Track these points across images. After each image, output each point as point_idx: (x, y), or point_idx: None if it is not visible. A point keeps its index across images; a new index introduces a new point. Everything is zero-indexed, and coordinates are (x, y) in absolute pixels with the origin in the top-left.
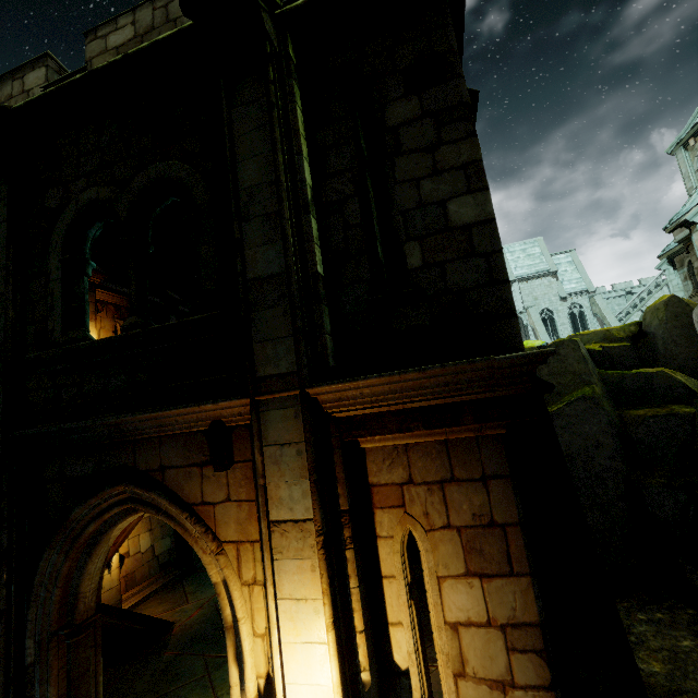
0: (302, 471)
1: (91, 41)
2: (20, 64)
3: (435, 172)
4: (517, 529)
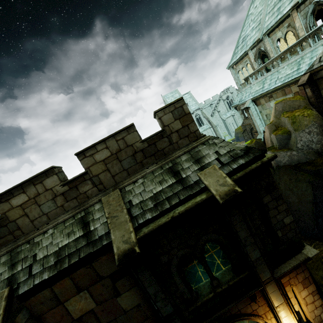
0: (279, 294)
1: (82, 158)
2: (34, 176)
3: (279, 213)
4: (310, 276)
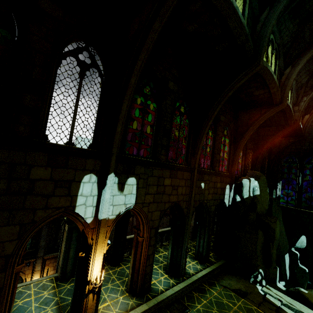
0: (41, 265)
1: None
2: None
3: None
4: None
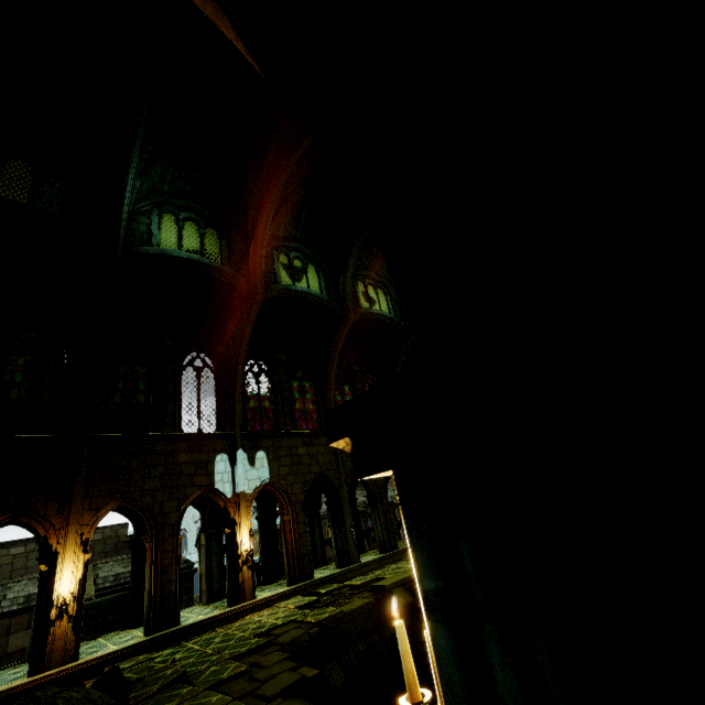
0: None
1: None
2: None
3: None
4: None
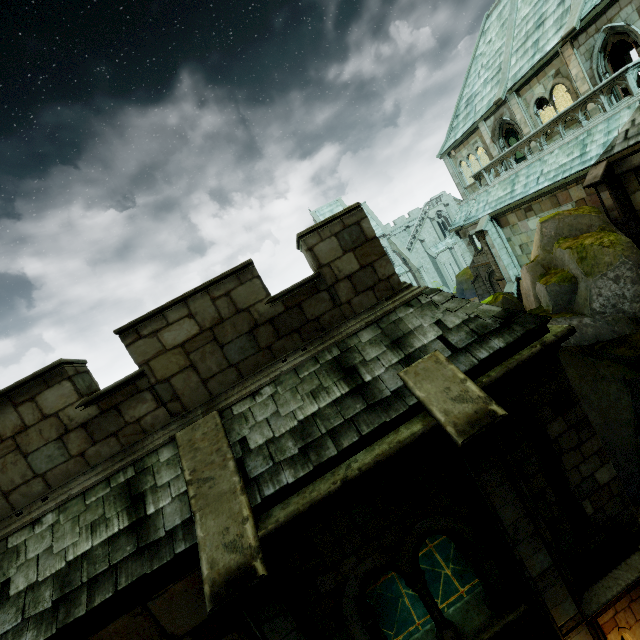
0: None
1: (133, 341)
2: (15, 384)
3: (584, 459)
4: None
